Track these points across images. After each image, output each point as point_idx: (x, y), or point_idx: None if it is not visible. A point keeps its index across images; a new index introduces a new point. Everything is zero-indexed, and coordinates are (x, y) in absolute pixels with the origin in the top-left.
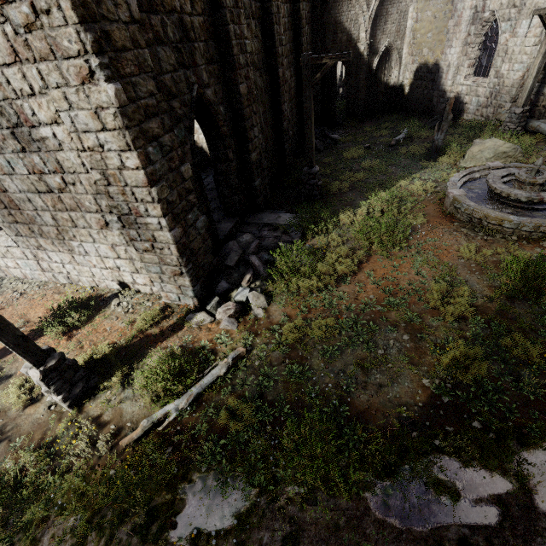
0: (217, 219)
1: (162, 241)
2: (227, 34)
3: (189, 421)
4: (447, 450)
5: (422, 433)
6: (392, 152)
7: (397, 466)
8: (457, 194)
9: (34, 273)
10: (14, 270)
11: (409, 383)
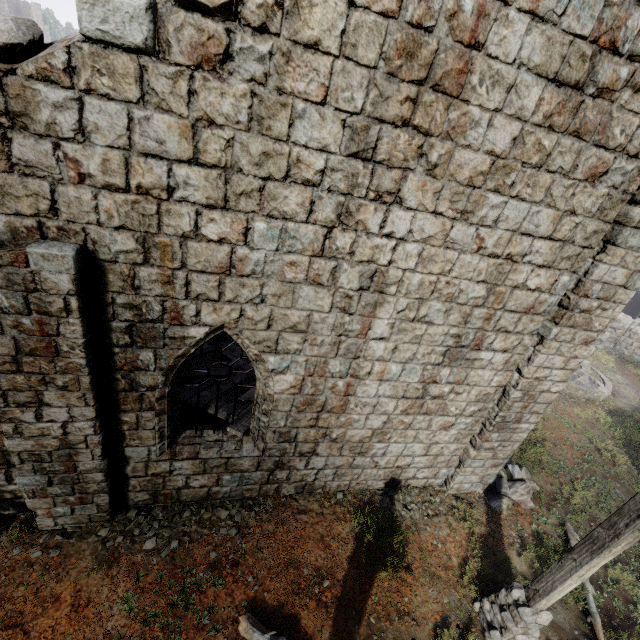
0: None
1: (514, 440)
2: None
3: (604, 603)
4: None
5: None
6: None
7: None
8: None
9: (238, 489)
10: (193, 491)
11: None
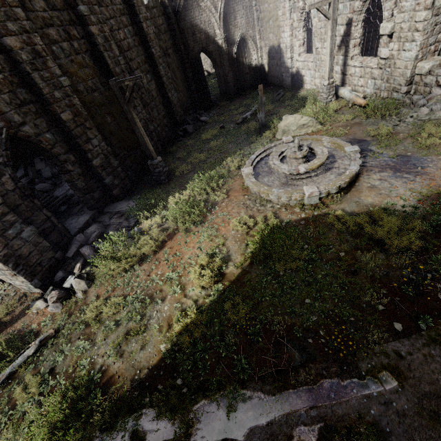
0: (83, 212)
1: None
2: (33, 81)
3: None
4: (150, 406)
5: (141, 392)
6: (238, 129)
7: (111, 423)
8: (246, 172)
9: None
10: None
11: (151, 349)
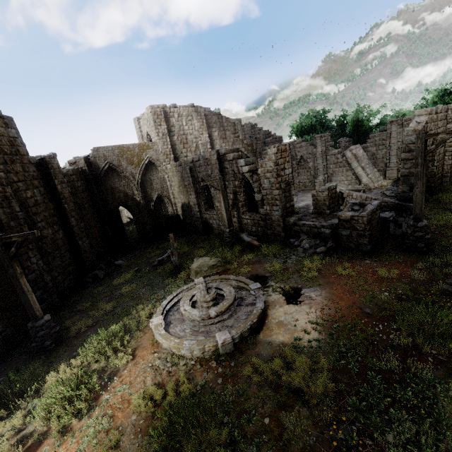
0: None
1: None
2: None
3: None
4: None
5: None
6: (154, 271)
7: None
8: (155, 323)
9: None
10: None
11: None
